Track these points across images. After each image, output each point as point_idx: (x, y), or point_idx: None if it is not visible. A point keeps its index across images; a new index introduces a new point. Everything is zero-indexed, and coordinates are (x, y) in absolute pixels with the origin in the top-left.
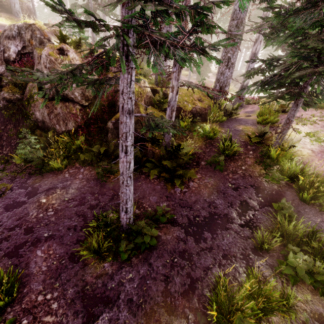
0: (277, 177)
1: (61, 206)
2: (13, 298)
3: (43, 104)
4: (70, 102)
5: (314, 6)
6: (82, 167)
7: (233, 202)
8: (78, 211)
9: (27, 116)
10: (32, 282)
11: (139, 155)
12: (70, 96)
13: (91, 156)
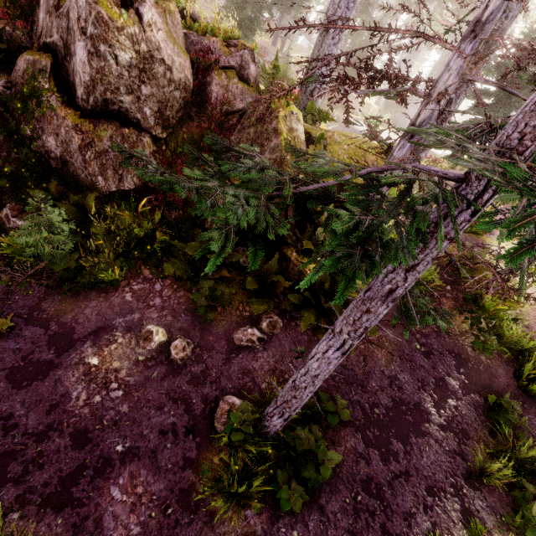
0: (494, 347)
1: (133, 376)
2: None
3: (214, 262)
4: (131, 127)
5: None
6: (158, 280)
7: (425, 380)
8: (172, 390)
9: (20, 137)
10: None
11: (285, 282)
12: (134, 116)
13: (183, 265)
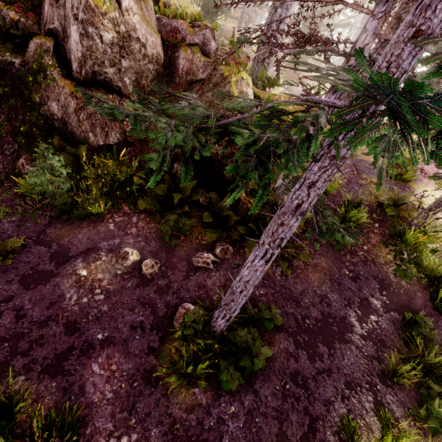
0: (413, 274)
1: (112, 285)
2: None
3: (154, 178)
4: (114, 93)
5: None
6: (135, 214)
7: (351, 299)
8: (142, 297)
9: (32, 104)
10: (96, 418)
11: (234, 215)
12: (116, 84)
13: (153, 202)
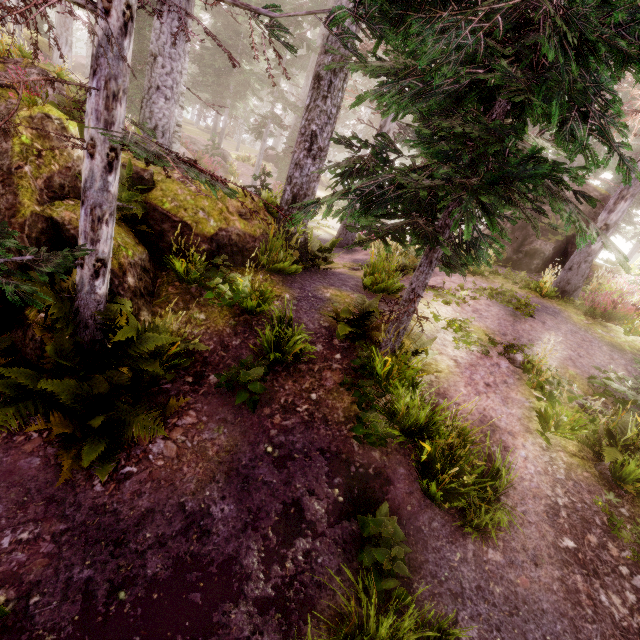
0: (381, 431)
1: None
2: None
3: None
4: None
5: (465, 6)
6: None
7: (264, 508)
8: None
9: None
10: None
11: None
12: None
13: None
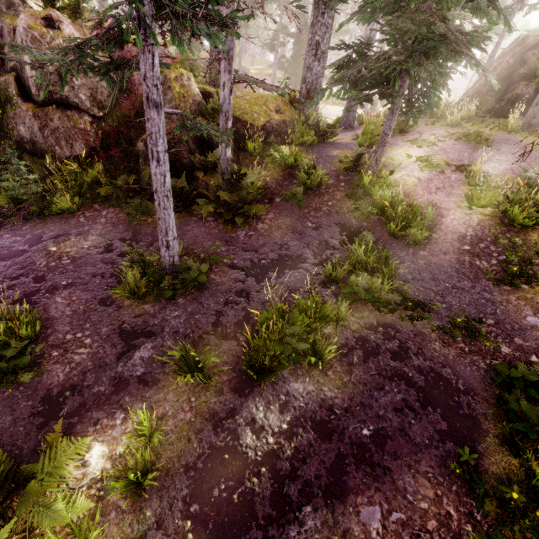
0: (366, 209)
1: (79, 254)
2: (37, 334)
3: (44, 93)
4: (73, 109)
5: None
6: (104, 209)
7: (311, 242)
8: (105, 259)
9: (4, 133)
10: (56, 325)
11: (186, 185)
12: (73, 101)
13: (116, 190)
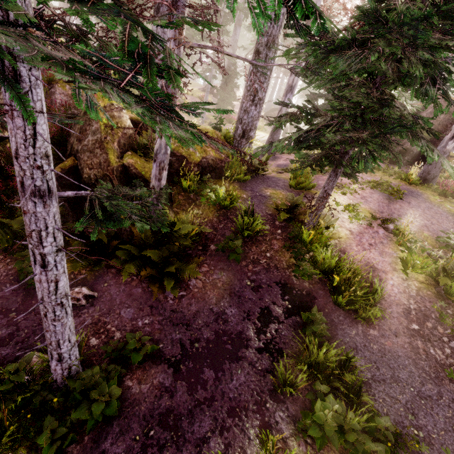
0: (309, 272)
1: None
2: None
3: None
4: None
5: (361, 47)
6: None
7: (251, 310)
8: None
9: None
10: None
11: (104, 238)
12: None
13: (6, 237)
